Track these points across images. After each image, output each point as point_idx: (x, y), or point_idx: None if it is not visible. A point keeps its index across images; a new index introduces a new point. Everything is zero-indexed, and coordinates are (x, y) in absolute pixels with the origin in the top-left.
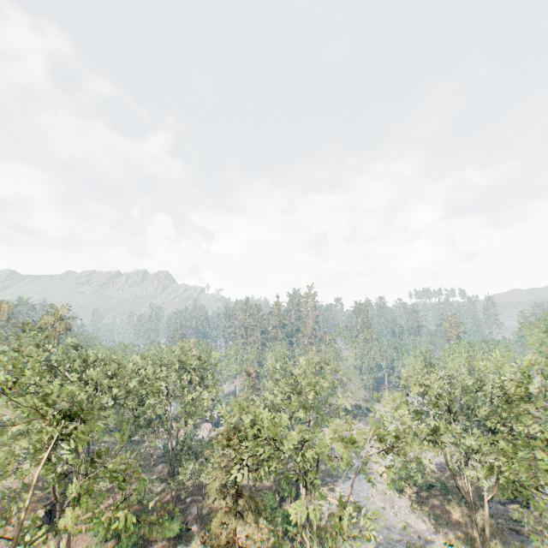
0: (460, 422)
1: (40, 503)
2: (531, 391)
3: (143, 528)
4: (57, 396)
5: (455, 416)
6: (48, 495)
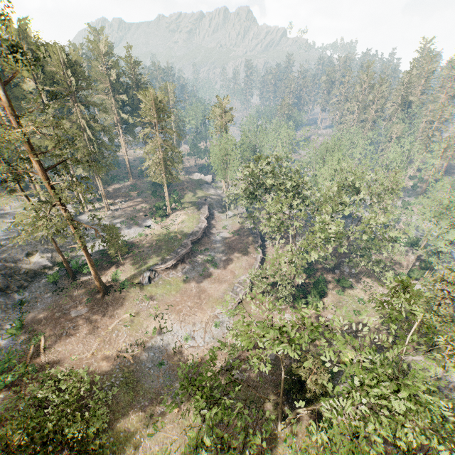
0: None
1: (255, 244)
2: None
3: (318, 272)
4: (411, 294)
5: None
6: (255, 239)
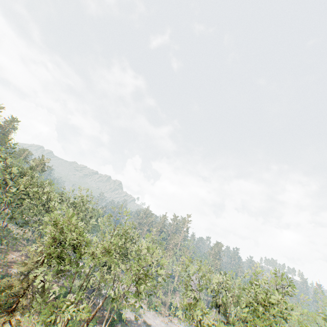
0: (225, 324)
1: None
2: (271, 300)
3: None
4: None
5: (228, 323)
6: None
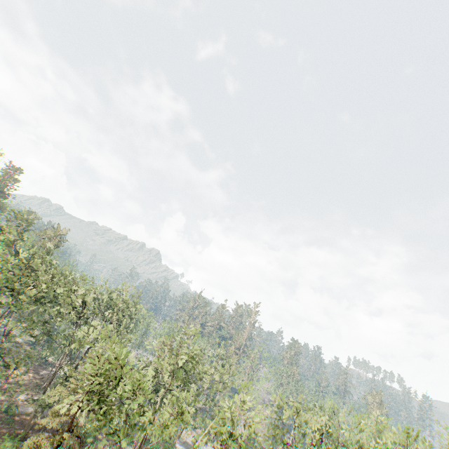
0: None
1: None
2: None
3: None
4: None
5: None
6: None
